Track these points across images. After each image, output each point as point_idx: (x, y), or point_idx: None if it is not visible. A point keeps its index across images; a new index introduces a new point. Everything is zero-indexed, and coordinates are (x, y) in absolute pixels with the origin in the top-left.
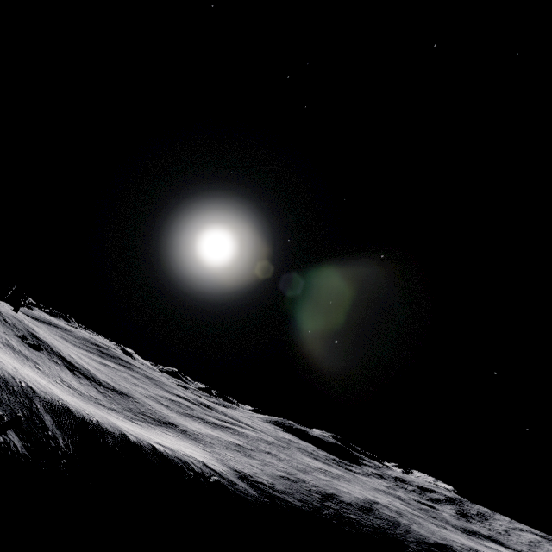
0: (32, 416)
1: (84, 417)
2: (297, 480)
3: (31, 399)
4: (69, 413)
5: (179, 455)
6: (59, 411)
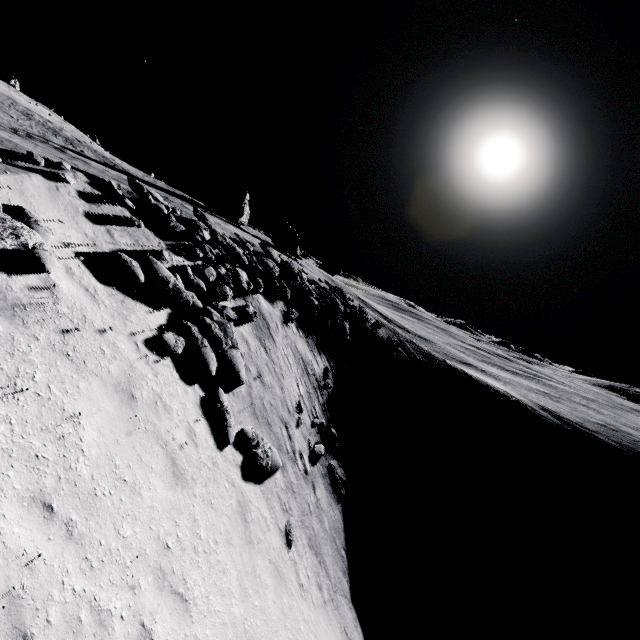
0: (402, 342)
1: (421, 346)
2: (619, 431)
3: (398, 335)
4: (414, 343)
5: (483, 380)
6: (410, 342)
